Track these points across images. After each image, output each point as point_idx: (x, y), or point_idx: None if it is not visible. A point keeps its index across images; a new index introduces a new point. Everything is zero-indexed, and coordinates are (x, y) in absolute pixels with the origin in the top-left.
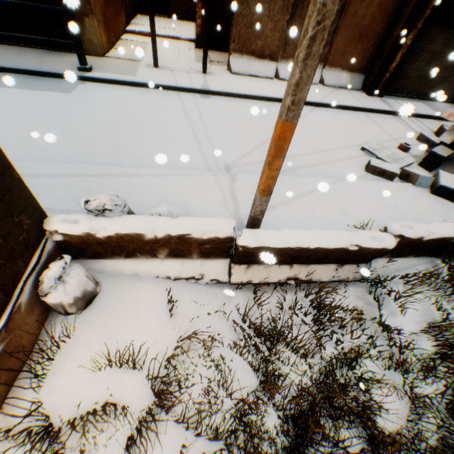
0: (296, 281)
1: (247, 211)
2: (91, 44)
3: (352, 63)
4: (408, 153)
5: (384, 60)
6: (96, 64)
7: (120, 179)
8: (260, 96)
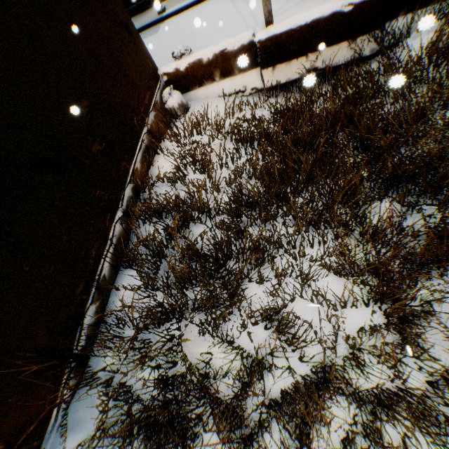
0: (317, 73)
1: None
2: None
3: None
4: None
5: None
6: (167, 6)
7: None
8: None
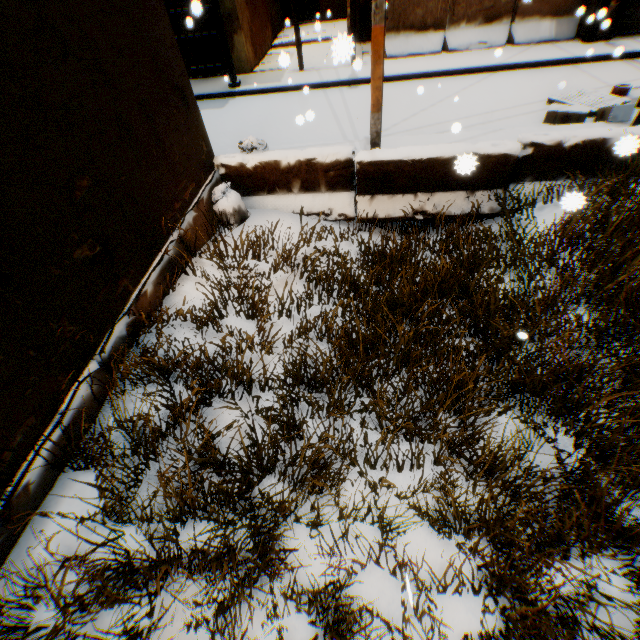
0: (425, 216)
1: None
2: (239, 62)
3: (556, 4)
4: (627, 97)
5: None
6: (244, 80)
7: None
8: (419, 74)
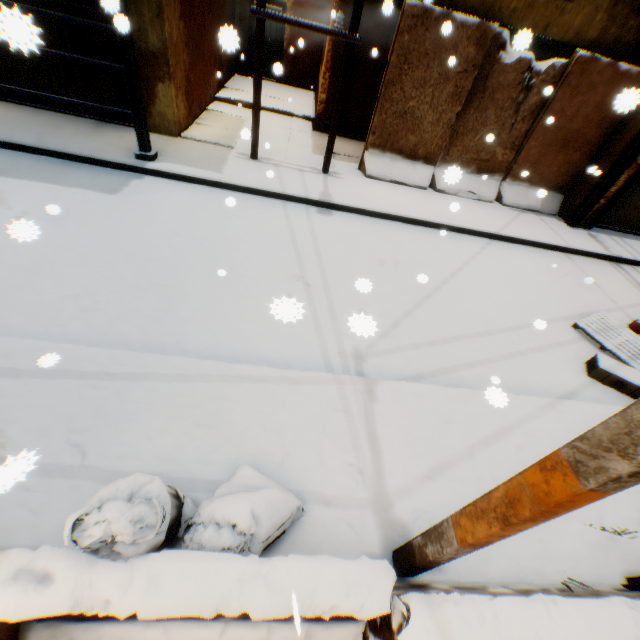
0: None
1: (398, 476)
2: (161, 118)
3: (547, 177)
4: None
5: (598, 180)
6: (164, 147)
7: (170, 388)
8: (409, 218)
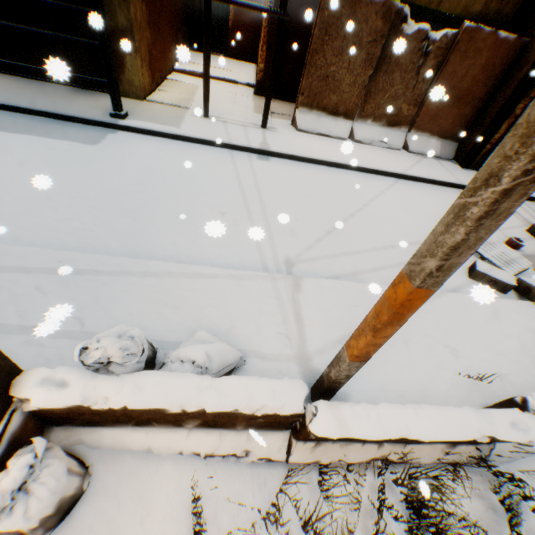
0: (384, 460)
1: (317, 341)
2: (130, 84)
3: (444, 128)
4: (520, 251)
5: (484, 129)
6: (133, 108)
7: (144, 281)
8: (331, 162)
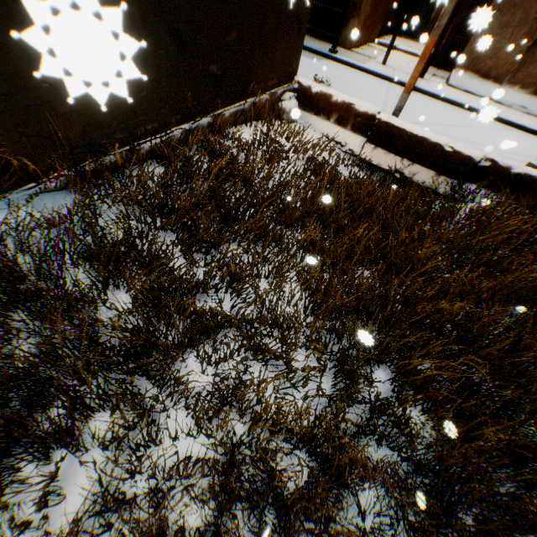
0: (401, 177)
1: None
2: (345, 39)
3: None
4: None
5: None
6: (341, 52)
7: None
8: (461, 104)
